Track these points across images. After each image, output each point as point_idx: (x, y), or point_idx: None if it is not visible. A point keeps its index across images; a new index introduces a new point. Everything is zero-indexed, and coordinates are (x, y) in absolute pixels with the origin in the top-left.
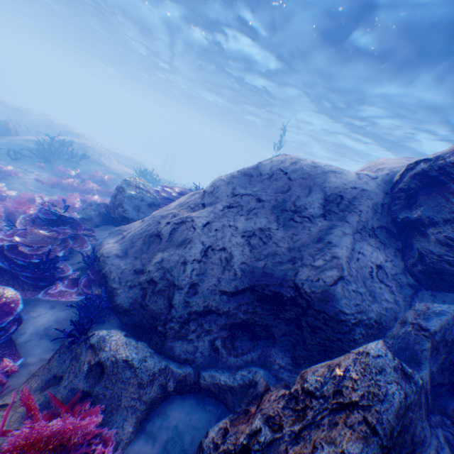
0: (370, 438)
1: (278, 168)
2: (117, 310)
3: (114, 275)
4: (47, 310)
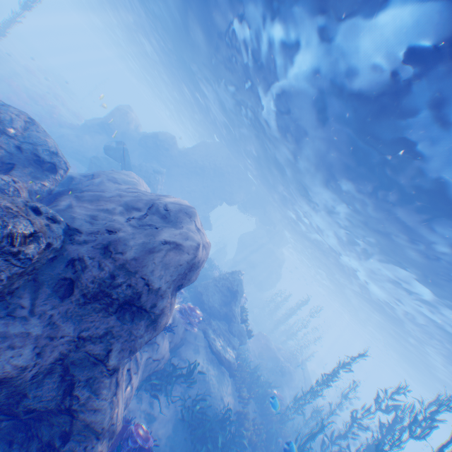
0: None
1: None
2: None
3: None
4: None
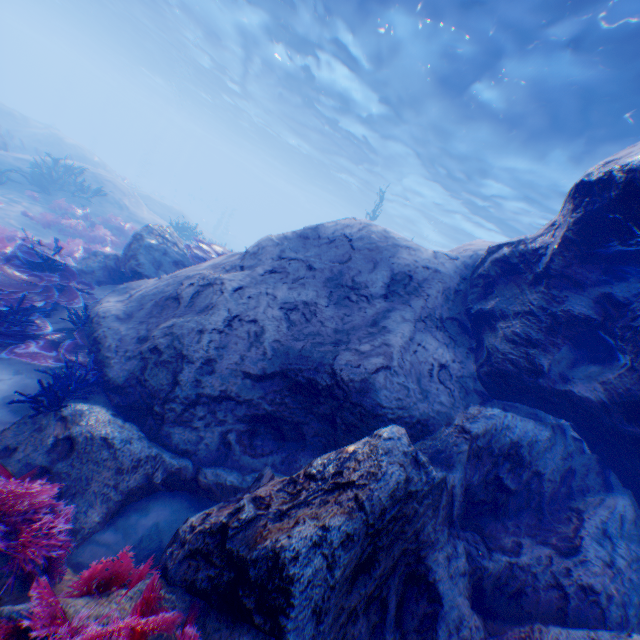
0: (356, 514)
1: (342, 233)
2: (106, 385)
3: (110, 341)
4: (11, 375)
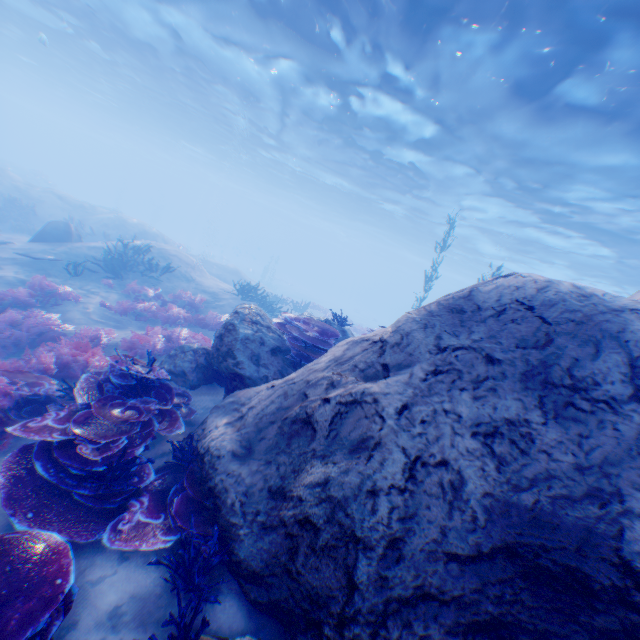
0: None
1: (513, 299)
2: (238, 572)
3: (232, 497)
4: (116, 566)
